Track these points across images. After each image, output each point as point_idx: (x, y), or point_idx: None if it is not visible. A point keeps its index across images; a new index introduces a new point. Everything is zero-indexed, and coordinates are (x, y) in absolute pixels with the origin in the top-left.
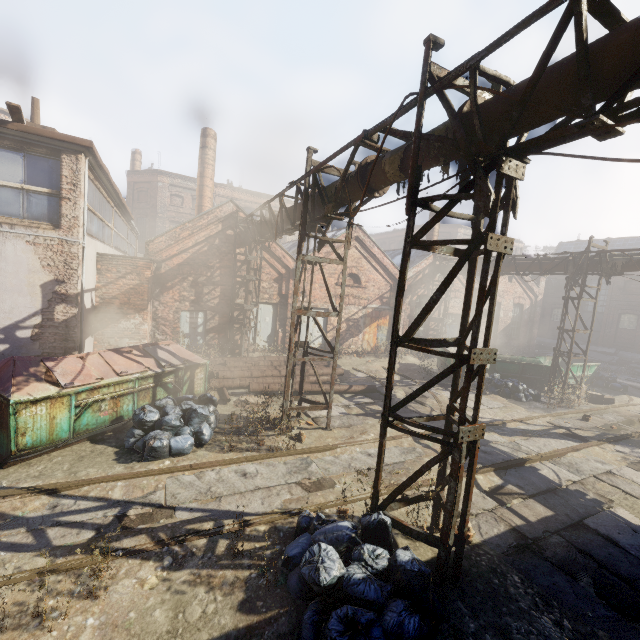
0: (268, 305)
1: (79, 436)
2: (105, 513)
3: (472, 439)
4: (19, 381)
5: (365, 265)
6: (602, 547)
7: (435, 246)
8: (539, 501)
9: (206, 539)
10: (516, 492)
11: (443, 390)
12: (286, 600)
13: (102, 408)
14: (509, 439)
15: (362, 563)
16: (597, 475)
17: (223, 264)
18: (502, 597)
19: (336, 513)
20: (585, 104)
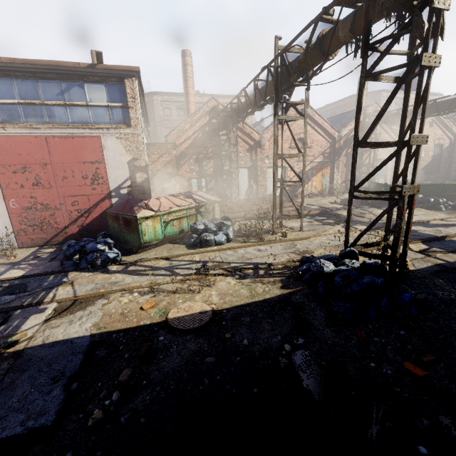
0: (244, 169)
1: (166, 239)
2: (196, 265)
3: (411, 193)
4: (136, 209)
5: (309, 130)
6: None
7: (381, 77)
8: None
9: (252, 270)
10: (439, 251)
11: (377, 209)
12: (305, 284)
13: (174, 224)
14: (432, 229)
15: (345, 266)
16: None
17: (212, 144)
18: (431, 285)
19: None
20: None
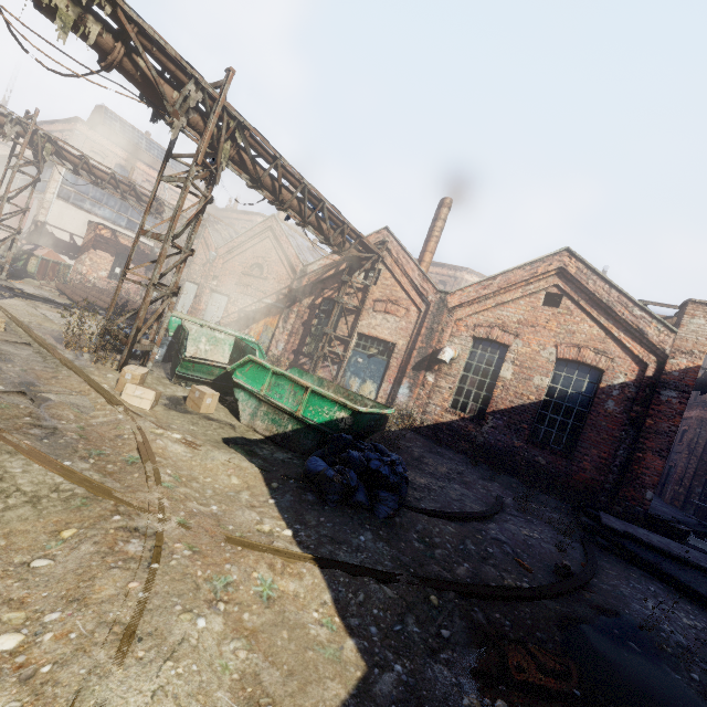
0: (196, 285)
1: None
2: None
3: None
4: None
5: (274, 256)
6: None
7: None
8: None
9: None
10: None
11: None
12: None
13: None
14: None
15: None
16: None
17: None
18: None
19: None
20: None
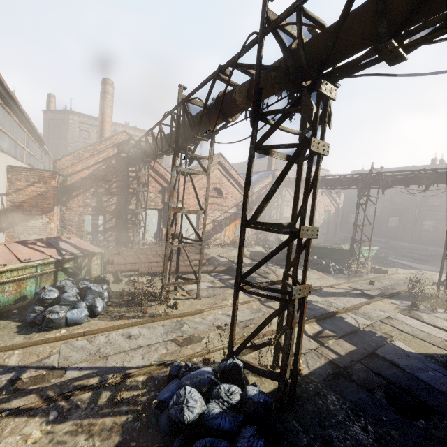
0: (154, 210)
1: None
2: None
3: (302, 296)
4: None
5: (225, 182)
6: (388, 369)
7: (273, 152)
8: (346, 340)
9: (91, 392)
10: (331, 335)
11: (280, 268)
12: (156, 438)
13: (5, 290)
14: (324, 299)
15: (219, 400)
16: (381, 320)
17: (118, 179)
18: (325, 414)
19: (201, 361)
20: (381, 32)
